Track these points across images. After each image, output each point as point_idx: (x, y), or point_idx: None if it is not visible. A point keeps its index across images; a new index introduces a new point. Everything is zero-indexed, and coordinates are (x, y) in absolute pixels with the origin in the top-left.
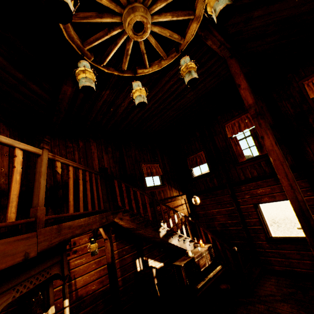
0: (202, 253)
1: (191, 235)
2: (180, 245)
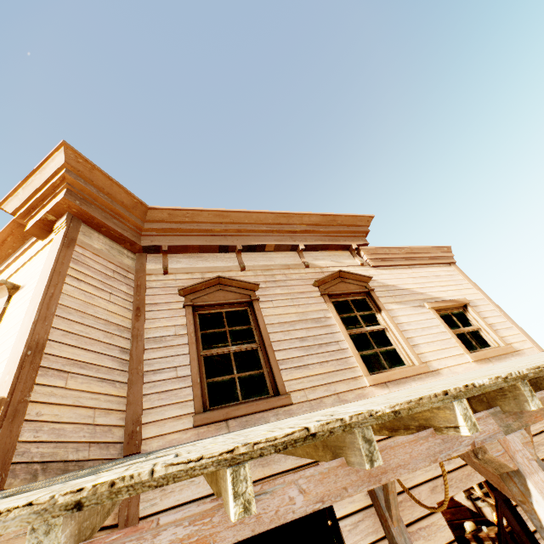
0: (485, 539)
1: (493, 496)
2: (473, 507)
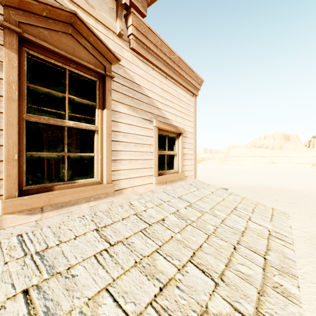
0: None
1: None
2: None
